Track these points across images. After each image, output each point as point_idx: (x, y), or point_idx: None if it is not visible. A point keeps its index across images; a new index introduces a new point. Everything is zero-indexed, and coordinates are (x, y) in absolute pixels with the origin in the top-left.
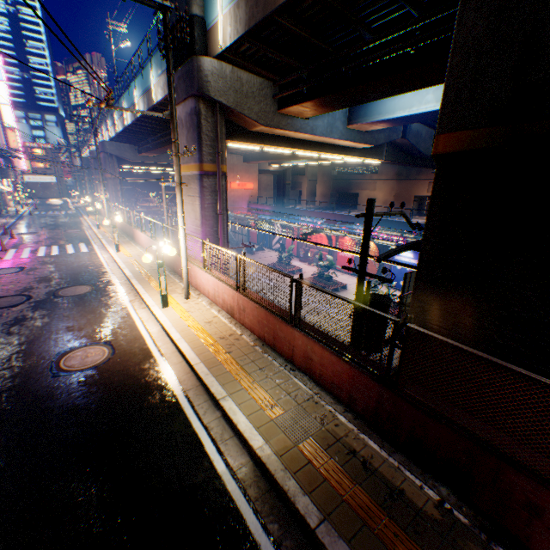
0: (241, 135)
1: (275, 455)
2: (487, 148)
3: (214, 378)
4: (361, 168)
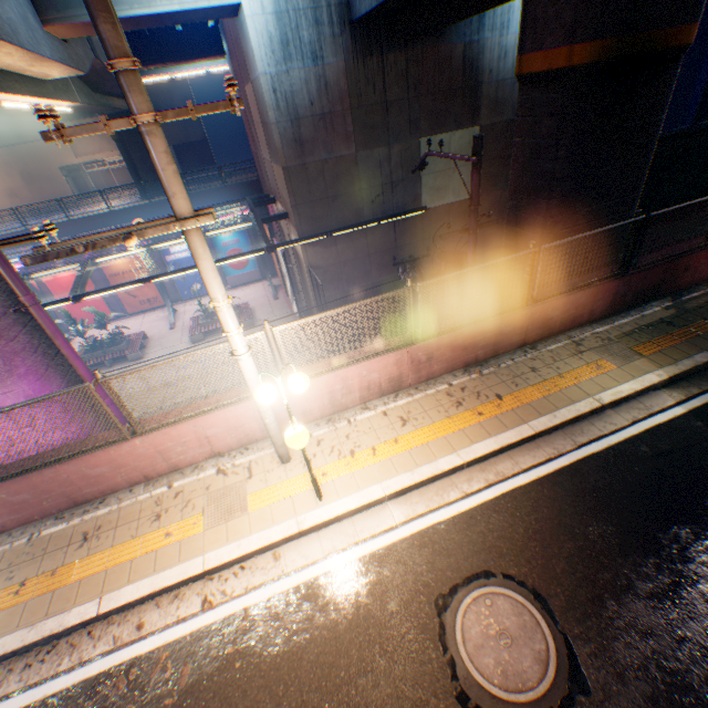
0: None
1: (661, 368)
2: (609, 59)
3: (562, 409)
4: None
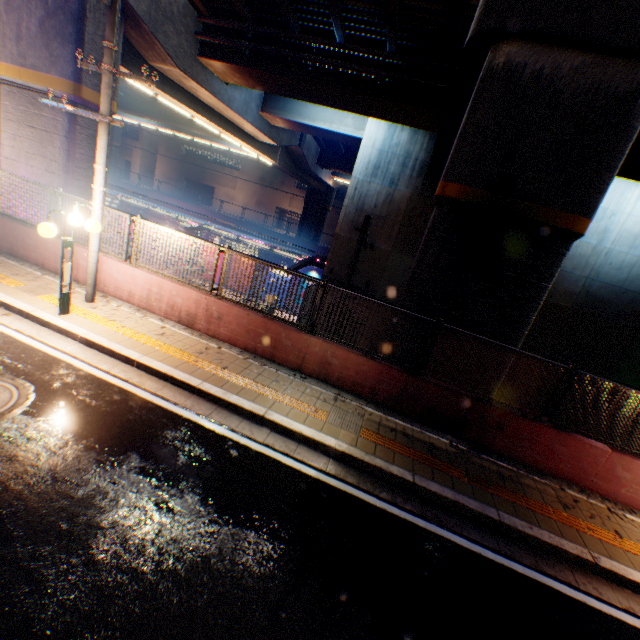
0: (135, 63)
1: (352, 446)
2: (479, 204)
3: (238, 396)
4: (221, 157)
